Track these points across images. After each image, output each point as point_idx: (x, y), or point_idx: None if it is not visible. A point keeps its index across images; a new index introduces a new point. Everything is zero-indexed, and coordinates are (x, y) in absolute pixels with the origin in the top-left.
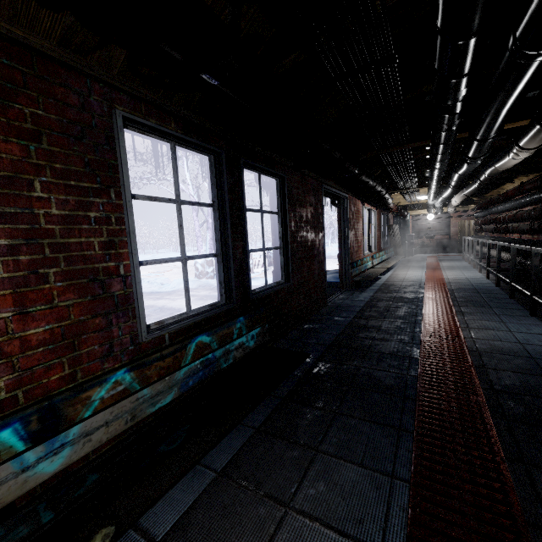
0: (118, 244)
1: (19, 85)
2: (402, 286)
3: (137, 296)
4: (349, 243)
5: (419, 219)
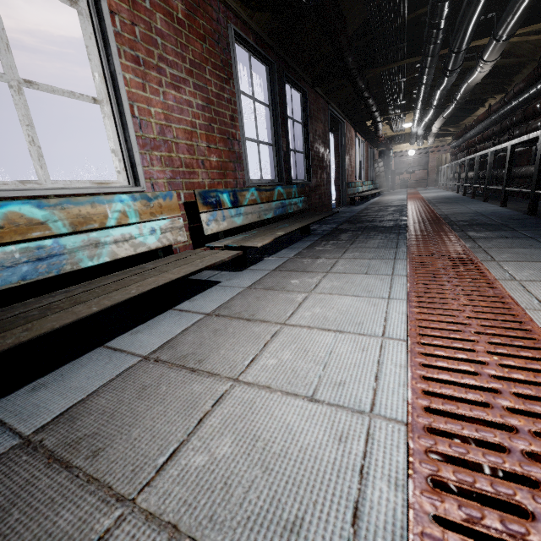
0: (235, 119)
1: (197, 5)
2: (389, 202)
3: (245, 156)
4: (346, 165)
5: (401, 156)
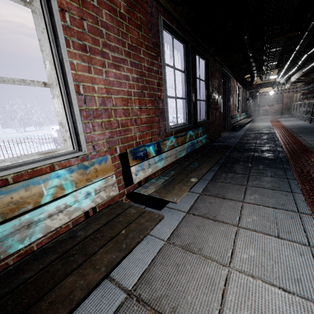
0: (161, 84)
1: (136, 2)
2: (260, 128)
3: (167, 110)
4: (230, 104)
5: (264, 95)
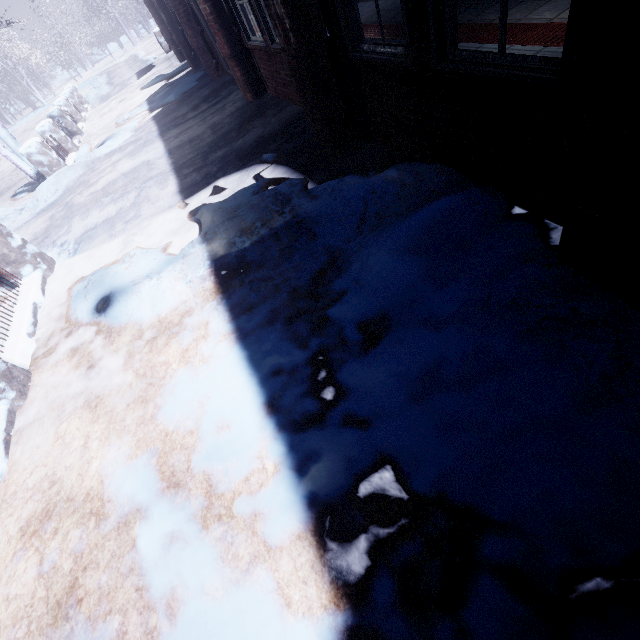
0: None
1: None
2: None
3: None
4: None
5: None
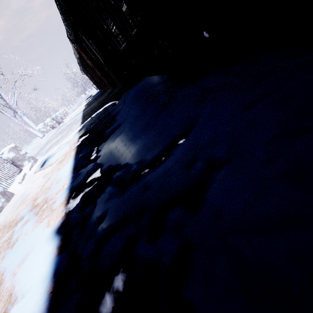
0: None
1: None
2: None
3: None
4: None
5: None
